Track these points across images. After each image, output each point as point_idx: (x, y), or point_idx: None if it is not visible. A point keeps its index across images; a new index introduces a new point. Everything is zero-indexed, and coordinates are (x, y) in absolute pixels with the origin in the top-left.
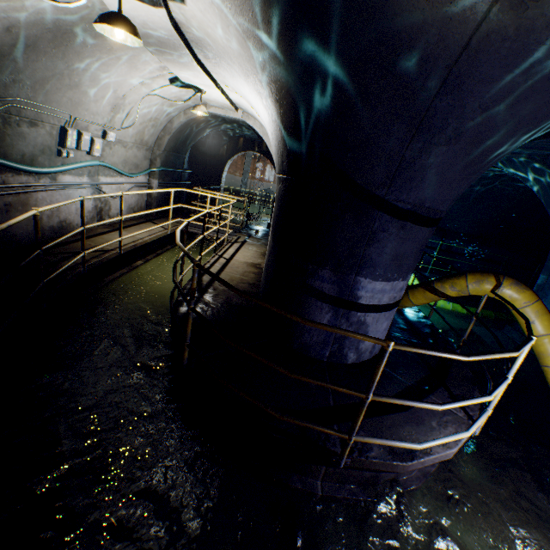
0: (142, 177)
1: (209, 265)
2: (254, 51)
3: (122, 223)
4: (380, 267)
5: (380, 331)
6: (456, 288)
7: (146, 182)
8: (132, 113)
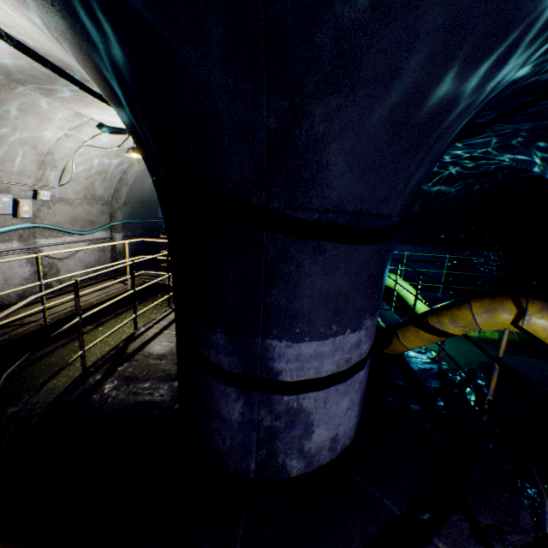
0: (101, 233)
1: (151, 325)
2: (48, 31)
3: (43, 289)
4: (299, 320)
5: (338, 414)
6: (459, 322)
7: (107, 237)
8: (70, 169)
